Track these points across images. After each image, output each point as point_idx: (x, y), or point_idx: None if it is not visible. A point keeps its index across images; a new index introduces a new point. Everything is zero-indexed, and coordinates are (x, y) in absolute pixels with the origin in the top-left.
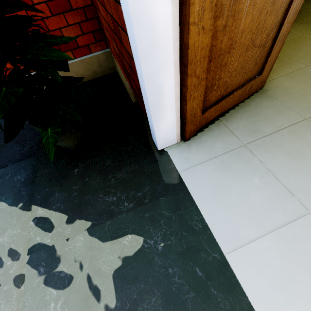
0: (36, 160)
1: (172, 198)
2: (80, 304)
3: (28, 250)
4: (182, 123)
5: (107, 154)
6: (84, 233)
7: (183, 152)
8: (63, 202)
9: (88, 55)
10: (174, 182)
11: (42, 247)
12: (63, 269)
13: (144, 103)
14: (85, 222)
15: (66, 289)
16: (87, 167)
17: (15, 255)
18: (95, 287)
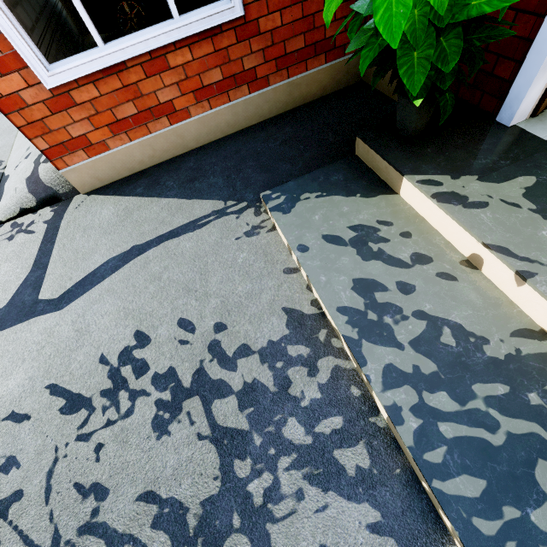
0: (342, 163)
1: (546, 154)
2: (506, 211)
3: (430, 196)
4: (542, 94)
5: (453, 136)
6: (476, 182)
7: (537, 125)
8: (436, 170)
9: (340, 59)
10: (541, 144)
11: (442, 194)
12: (475, 200)
13: (520, 72)
14: (470, 176)
15: (487, 208)
16: (440, 147)
17: (387, 223)
18: (512, 203)
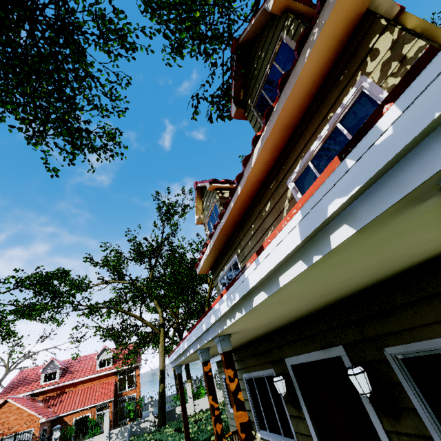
0: None
1: None
2: None
3: None
4: None
5: None
6: None
7: None
8: None
9: None
10: None
11: None
12: None
13: None
14: None
15: None
16: None
17: None
18: None
